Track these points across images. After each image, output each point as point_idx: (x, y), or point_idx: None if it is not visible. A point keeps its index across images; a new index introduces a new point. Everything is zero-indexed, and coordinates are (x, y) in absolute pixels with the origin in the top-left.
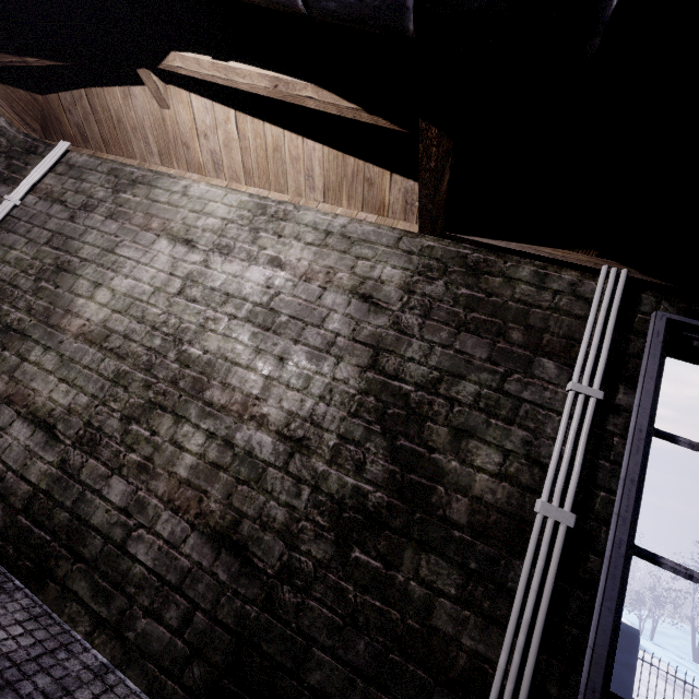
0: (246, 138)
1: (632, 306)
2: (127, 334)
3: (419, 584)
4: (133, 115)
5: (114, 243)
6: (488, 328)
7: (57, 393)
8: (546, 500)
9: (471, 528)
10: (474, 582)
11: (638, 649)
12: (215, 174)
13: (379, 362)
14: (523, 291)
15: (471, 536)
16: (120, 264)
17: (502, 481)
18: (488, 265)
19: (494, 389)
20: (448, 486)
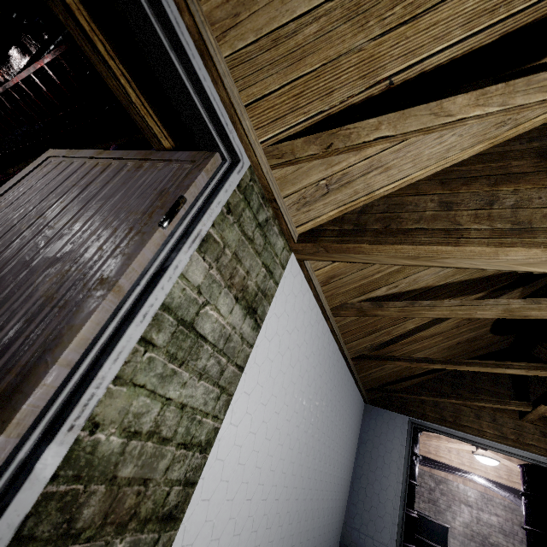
0: None
1: None
2: (471, 535)
3: None
4: None
5: (449, 504)
6: None
7: None
8: None
9: None
10: None
11: None
12: (458, 476)
13: None
14: None
15: None
16: (455, 512)
17: None
18: None
19: None
20: None
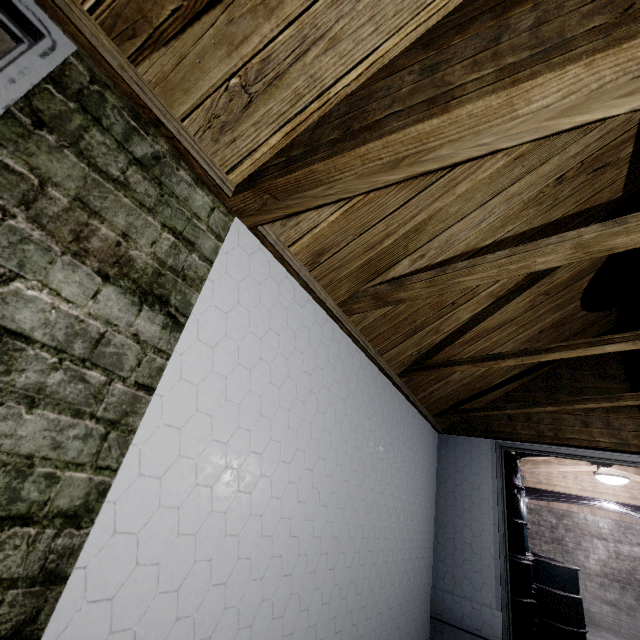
0: None
1: None
2: (612, 573)
3: None
4: None
5: (577, 541)
6: None
7: (607, 595)
8: None
9: None
10: None
11: None
12: (584, 506)
13: None
14: None
15: None
16: (587, 549)
17: None
18: None
19: None
20: None
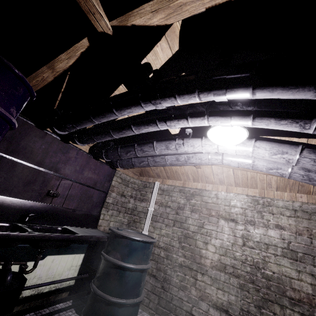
0: (237, 175)
1: None
2: (232, 266)
3: None
4: (183, 170)
5: (201, 223)
6: None
7: (219, 295)
8: None
9: None
10: None
11: None
12: (220, 184)
13: None
14: None
15: None
16: (210, 233)
17: None
18: None
19: None
20: None
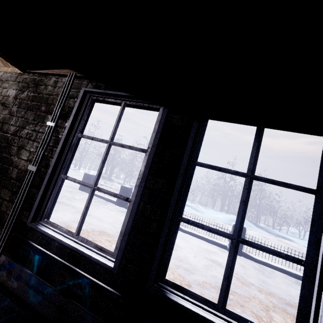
0: None
1: (80, 88)
2: None
3: (0, 198)
4: None
5: None
6: (36, 107)
7: None
8: (32, 164)
9: (16, 178)
10: (14, 195)
11: (245, 234)
12: None
13: (3, 128)
14: (49, 89)
15: (16, 181)
16: None
17: (28, 161)
18: (41, 82)
19: (32, 130)
20: (13, 166)
